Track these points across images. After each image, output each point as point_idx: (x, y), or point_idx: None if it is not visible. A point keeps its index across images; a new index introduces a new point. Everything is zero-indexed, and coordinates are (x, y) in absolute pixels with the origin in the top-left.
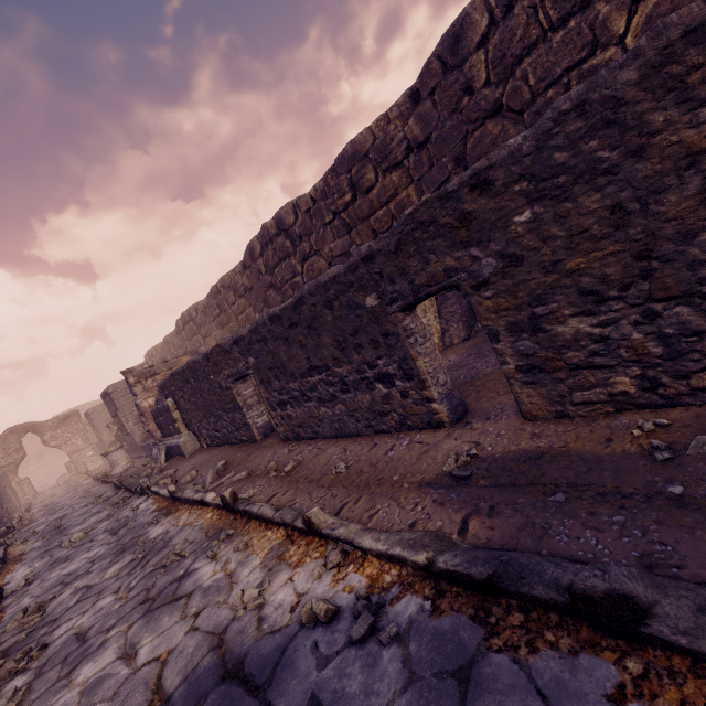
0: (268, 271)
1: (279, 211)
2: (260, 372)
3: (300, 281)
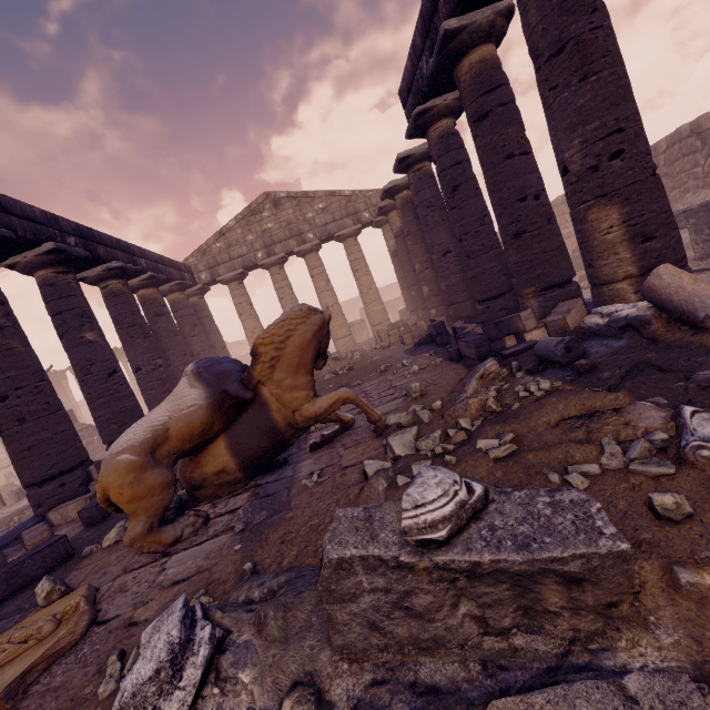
0: (666, 165)
1: (698, 119)
2: (697, 226)
3: (699, 172)
